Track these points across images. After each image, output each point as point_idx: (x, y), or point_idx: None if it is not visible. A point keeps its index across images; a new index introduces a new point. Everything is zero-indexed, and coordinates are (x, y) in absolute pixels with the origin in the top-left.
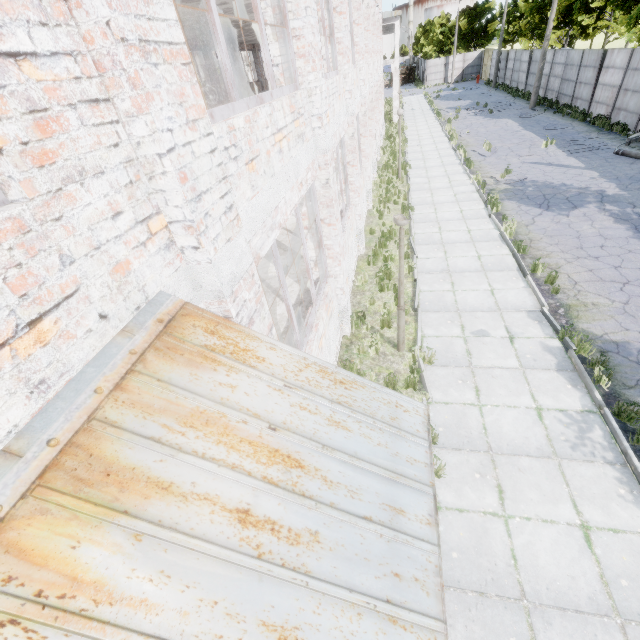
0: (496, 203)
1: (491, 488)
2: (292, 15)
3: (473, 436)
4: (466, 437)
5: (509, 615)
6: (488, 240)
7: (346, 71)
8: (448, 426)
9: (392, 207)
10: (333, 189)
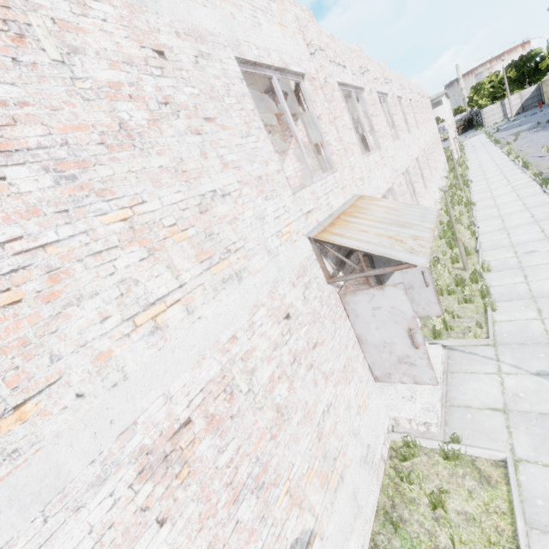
0: (548, 182)
1: (532, 310)
2: (375, 125)
3: (520, 294)
4: (515, 295)
5: (540, 348)
6: (541, 205)
7: (404, 137)
8: (502, 293)
9: (457, 207)
10: (404, 187)
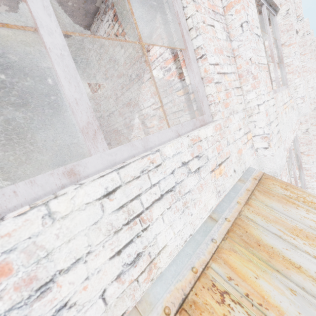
0: None
1: None
2: (285, 58)
3: None
4: None
5: None
6: None
7: (308, 78)
8: None
9: None
10: (310, 134)
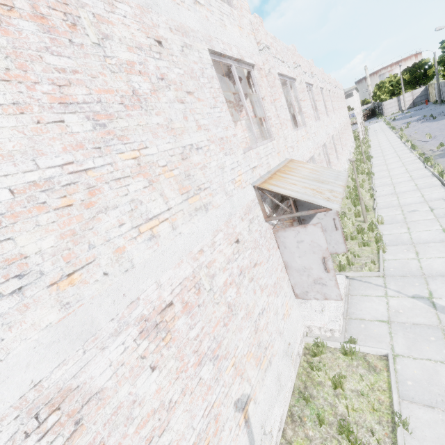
0: (429, 160)
1: (412, 253)
2: (303, 108)
3: (404, 241)
4: (400, 242)
5: (416, 279)
6: (423, 177)
7: (323, 119)
8: (391, 240)
9: (360, 176)
10: (322, 156)
